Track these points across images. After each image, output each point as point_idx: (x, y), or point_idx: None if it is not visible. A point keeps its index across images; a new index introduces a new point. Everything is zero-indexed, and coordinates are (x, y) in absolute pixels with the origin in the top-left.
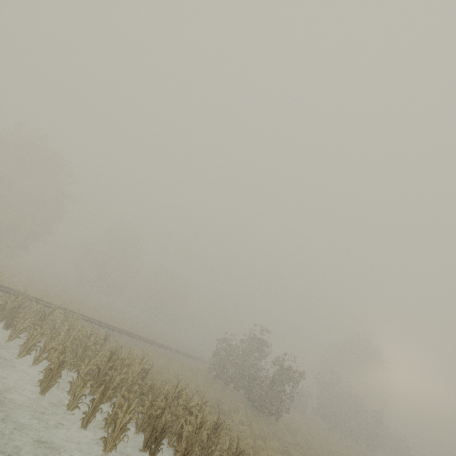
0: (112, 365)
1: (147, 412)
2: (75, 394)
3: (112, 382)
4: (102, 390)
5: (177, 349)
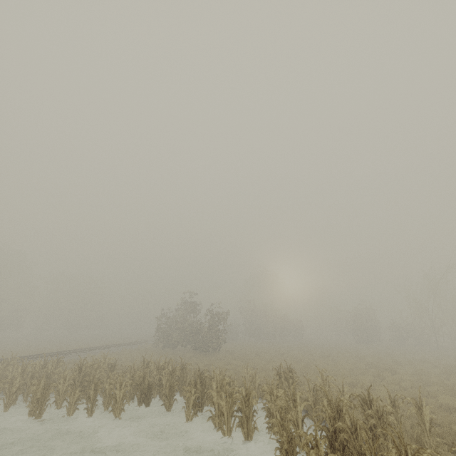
0: (84, 374)
1: (133, 384)
2: (70, 403)
3: (92, 383)
4: (94, 388)
5: (118, 344)
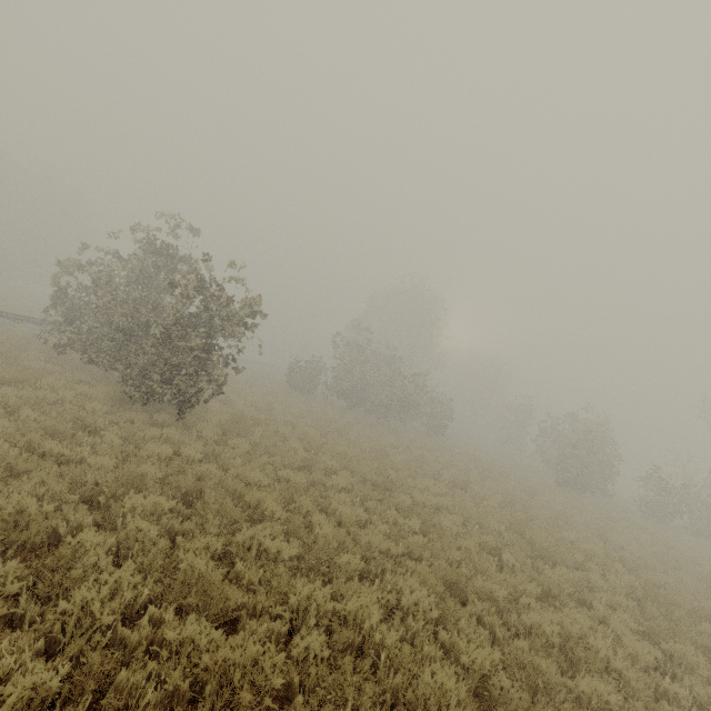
0: None
1: None
2: None
3: None
4: None
5: None
